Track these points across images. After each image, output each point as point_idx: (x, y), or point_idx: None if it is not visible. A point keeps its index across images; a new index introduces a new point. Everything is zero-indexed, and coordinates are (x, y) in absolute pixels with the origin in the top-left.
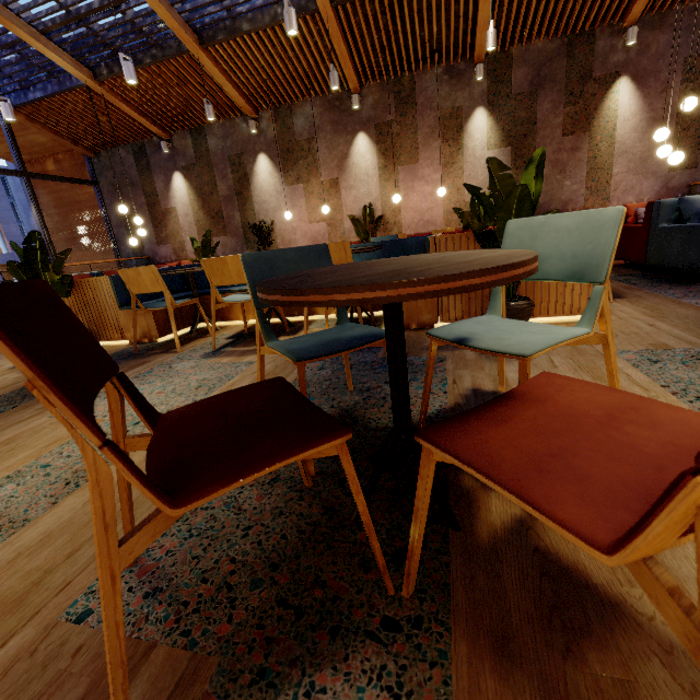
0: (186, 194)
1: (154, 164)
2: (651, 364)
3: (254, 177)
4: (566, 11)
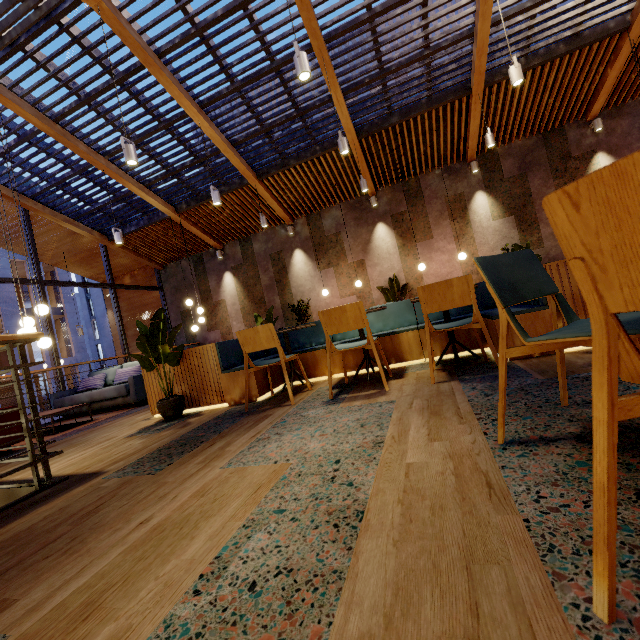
0: (234, 287)
1: (209, 268)
2: None
3: (291, 268)
4: (537, 117)
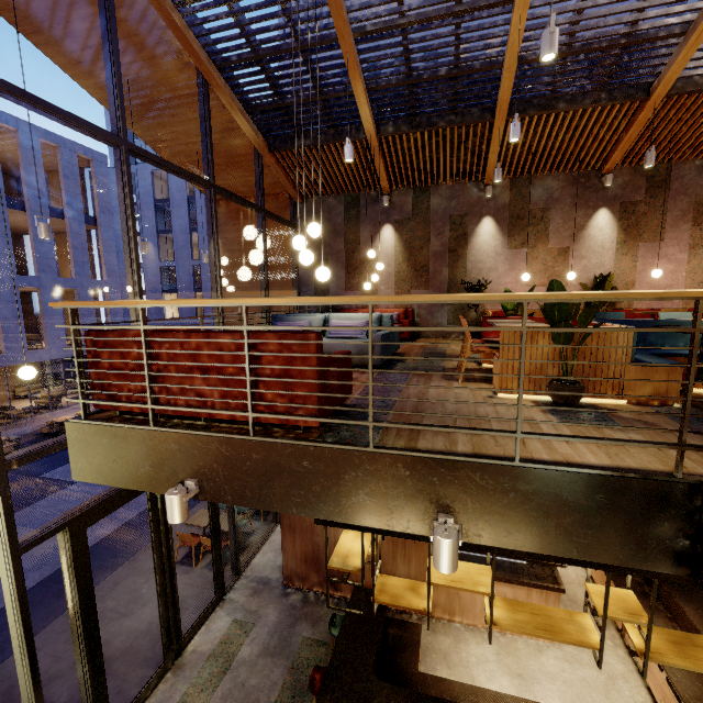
0: (392, 245)
1: (365, 215)
2: None
3: (473, 237)
4: None
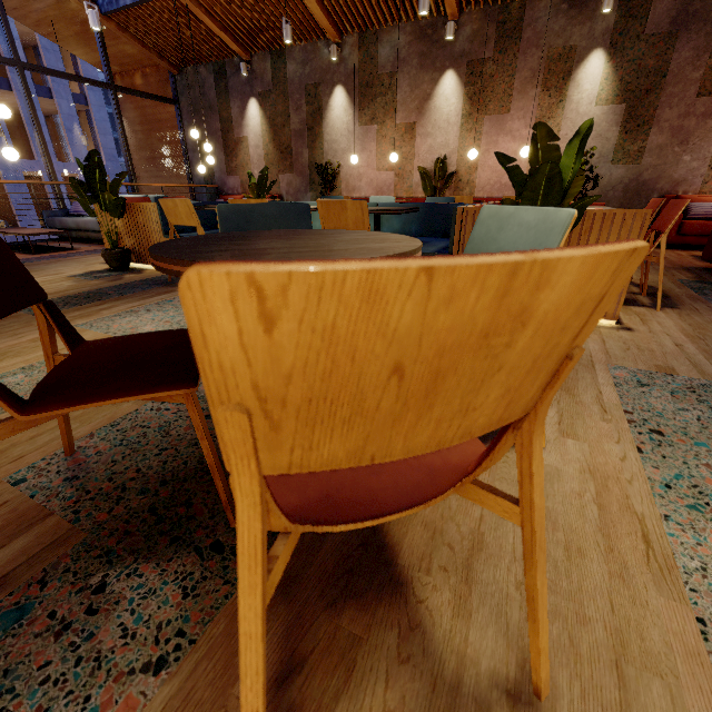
0: (259, 123)
1: (232, 87)
2: (635, 387)
3: (328, 112)
4: None
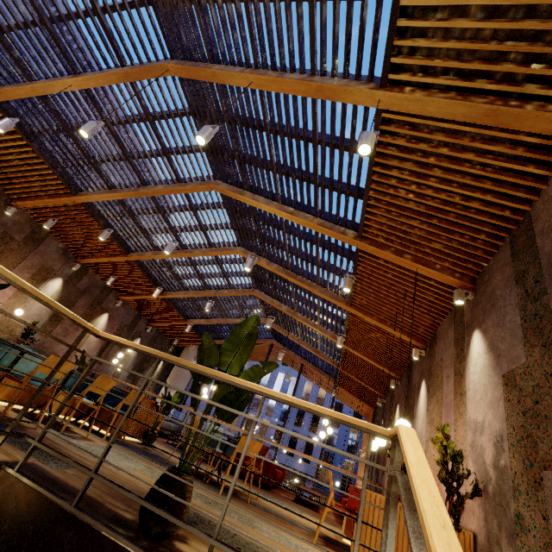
0: None
1: None
2: None
3: None
4: (116, 280)
